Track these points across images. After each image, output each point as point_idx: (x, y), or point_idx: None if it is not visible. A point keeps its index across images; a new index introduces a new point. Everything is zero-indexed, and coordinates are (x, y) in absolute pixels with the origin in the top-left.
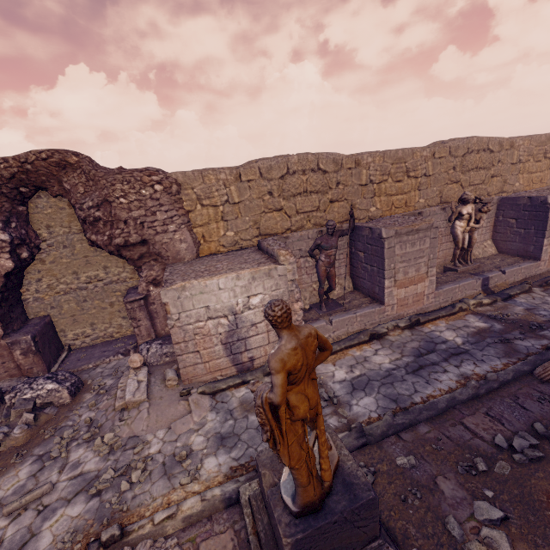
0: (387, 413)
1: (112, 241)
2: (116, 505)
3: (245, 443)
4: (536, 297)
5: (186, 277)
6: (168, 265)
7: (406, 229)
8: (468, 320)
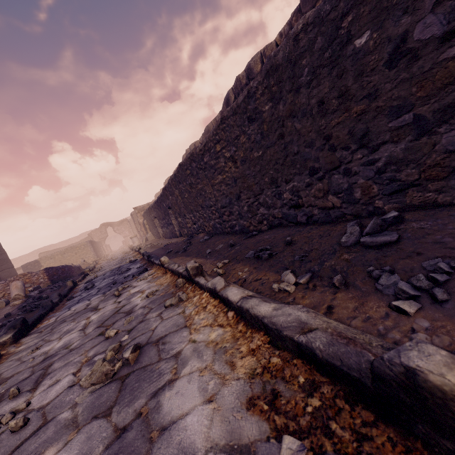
0: None
1: None
2: None
3: None
4: None
5: None
6: None
7: None
8: None
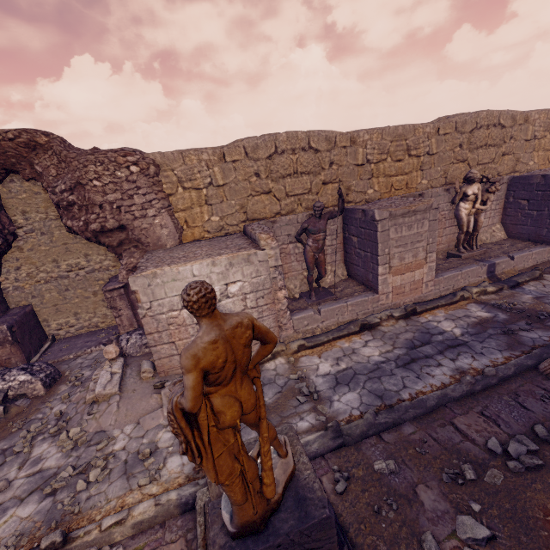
0: (368, 411)
1: (88, 226)
2: (68, 507)
3: None
4: (547, 285)
5: (161, 263)
6: (148, 251)
7: (401, 210)
8: (470, 310)
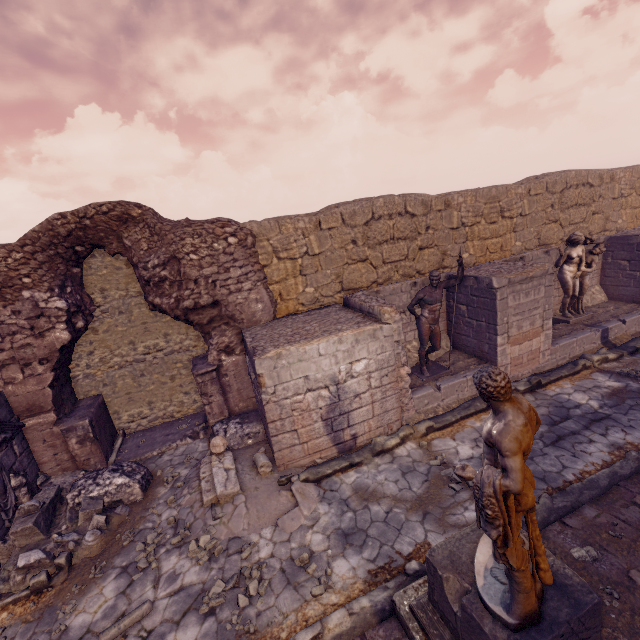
0: (543, 495)
1: (179, 303)
2: (239, 626)
3: (376, 539)
4: None
5: (277, 342)
6: (243, 329)
7: (519, 276)
8: (597, 380)
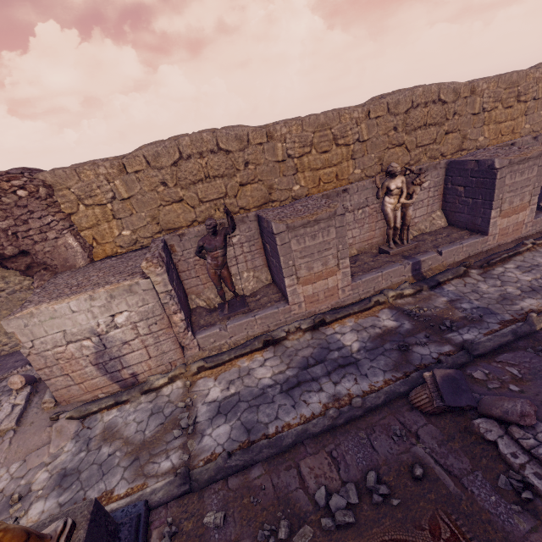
0: (221, 454)
1: None
2: None
3: (81, 483)
4: (469, 283)
5: (46, 297)
6: (55, 274)
7: (299, 221)
8: (379, 318)
